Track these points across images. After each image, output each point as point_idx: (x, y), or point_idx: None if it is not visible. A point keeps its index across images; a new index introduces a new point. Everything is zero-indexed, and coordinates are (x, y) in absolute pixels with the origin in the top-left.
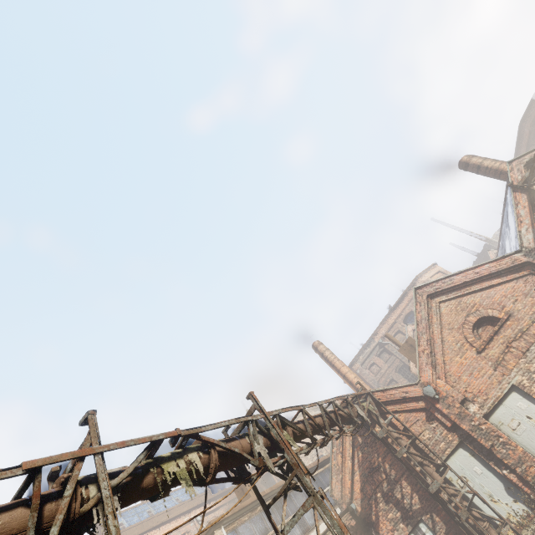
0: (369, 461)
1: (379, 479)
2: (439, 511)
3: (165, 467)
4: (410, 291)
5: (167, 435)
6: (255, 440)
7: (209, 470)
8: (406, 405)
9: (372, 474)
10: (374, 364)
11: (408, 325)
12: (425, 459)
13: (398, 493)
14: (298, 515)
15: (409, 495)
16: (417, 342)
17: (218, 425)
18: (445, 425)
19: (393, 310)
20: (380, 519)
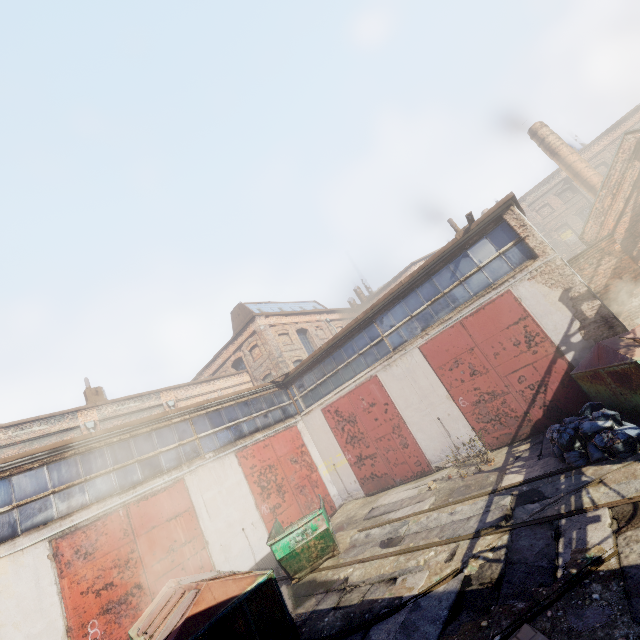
0: None
1: None
2: None
3: None
4: None
5: None
6: None
7: None
8: None
9: None
10: (547, 206)
11: None
12: None
13: None
14: None
15: None
16: None
17: None
18: None
19: (608, 132)
20: None
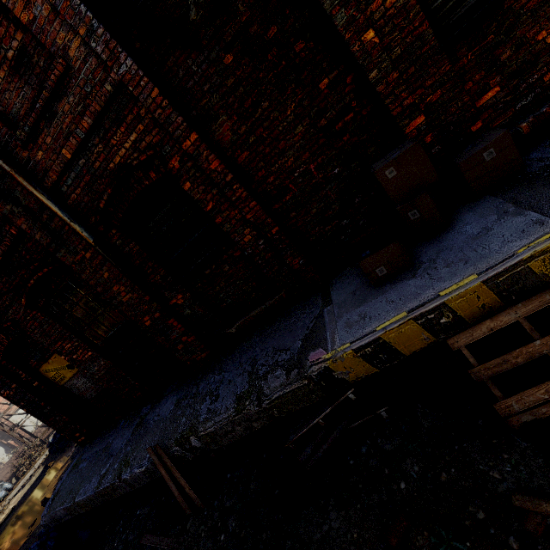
0: None
1: None
2: None
3: None
4: None
5: None
6: None
7: None
8: None
9: None
10: None
11: None
12: None
13: None
14: None
15: None
16: None
17: None
18: None
19: None
20: None
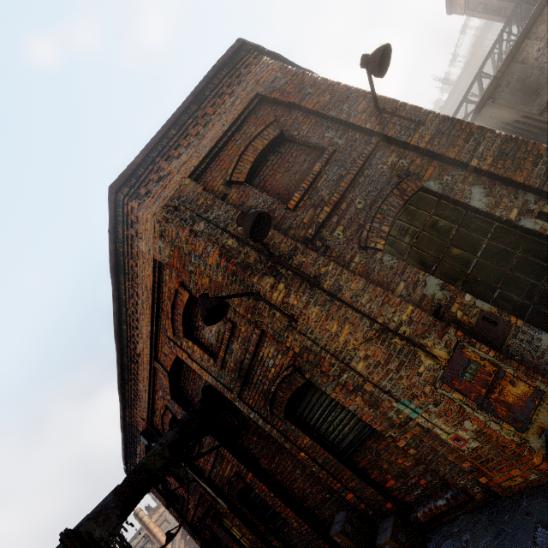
0: None
1: None
2: None
3: None
4: None
5: None
6: None
7: None
8: None
9: None
10: None
11: None
12: None
13: None
14: None
15: None
16: None
17: None
18: None
19: None
20: None
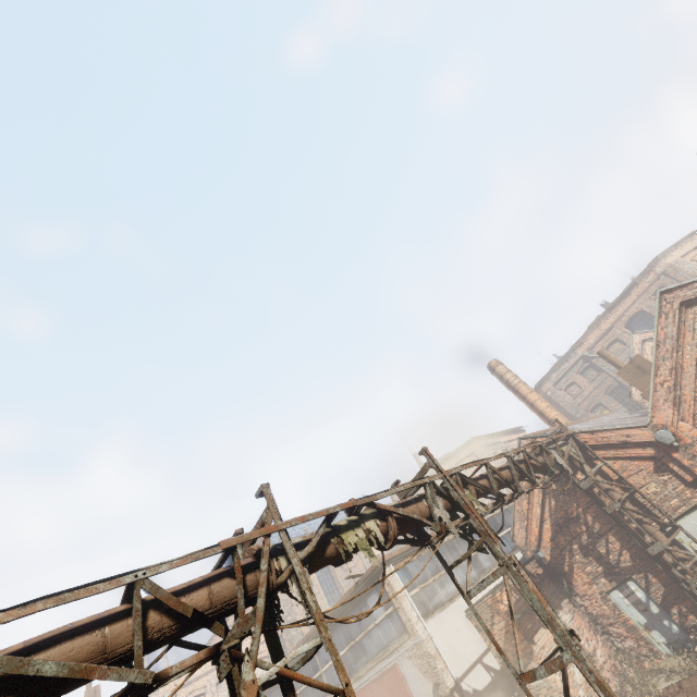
0: (564, 511)
1: (576, 531)
2: (657, 572)
3: (345, 537)
4: (642, 280)
5: (343, 507)
6: (434, 504)
7: (388, 537)
8: (626, 451)
9: (568, 525)
10: (574, 385)
11: (634, 334)
12: (647, 517)
13: (601, 548)
14: (486, 581)
15: (617, 551)
16: (654, 371)
17: (393, 491)
18: (682, 478)
19: (610, 310)
20: (575, 571)
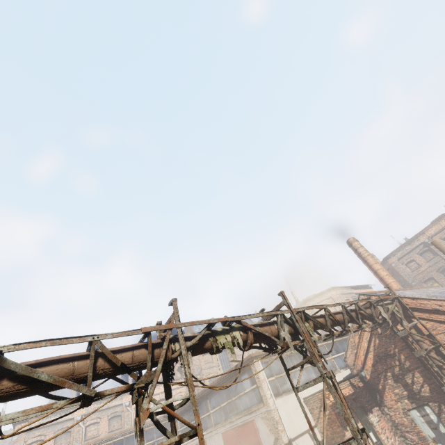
0: (384, 348)
1: (391, 363)
2: None
3: (218, 338)
4: None
5: (219, 320)
6: (281, 328)
7: (247, 343)
8: (437, 316)
9: (385, 358)
10: (413, 261)
11: None
12: None
13: (408, 379)
14: (309, 384)
15: (419, 384)
16: None
17: (254, 315)
18: None
19: None
20: (386, 390)
